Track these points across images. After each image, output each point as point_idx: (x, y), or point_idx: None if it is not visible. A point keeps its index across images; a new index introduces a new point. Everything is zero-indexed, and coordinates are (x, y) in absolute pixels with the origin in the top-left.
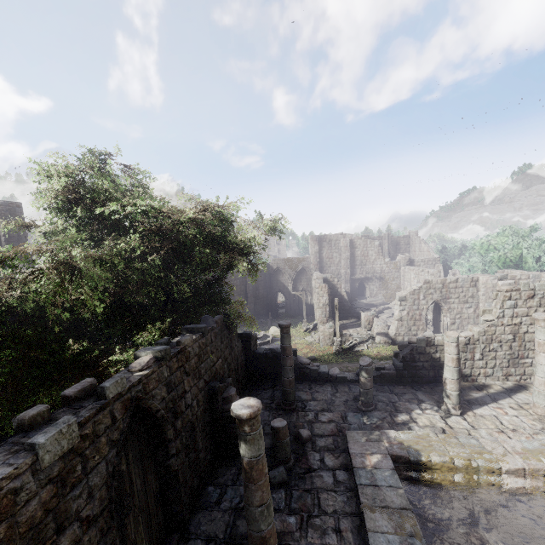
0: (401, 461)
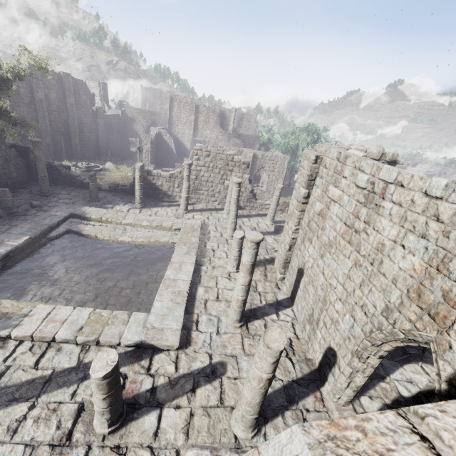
0: (77, 217)
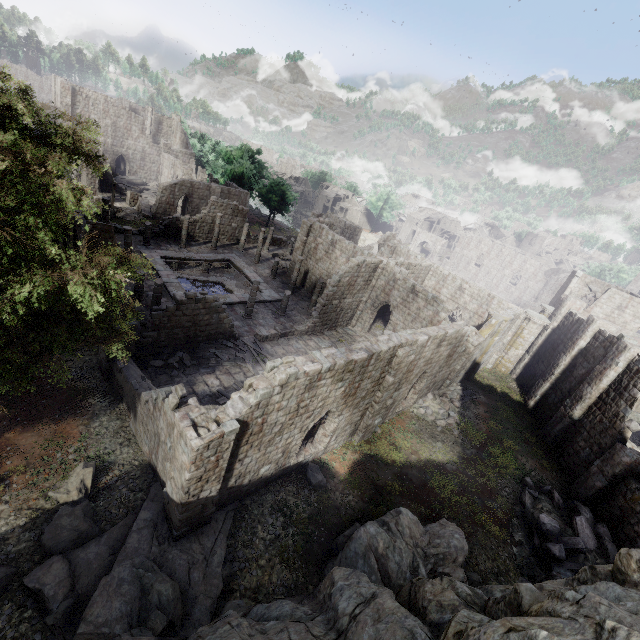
0: (163, 258)
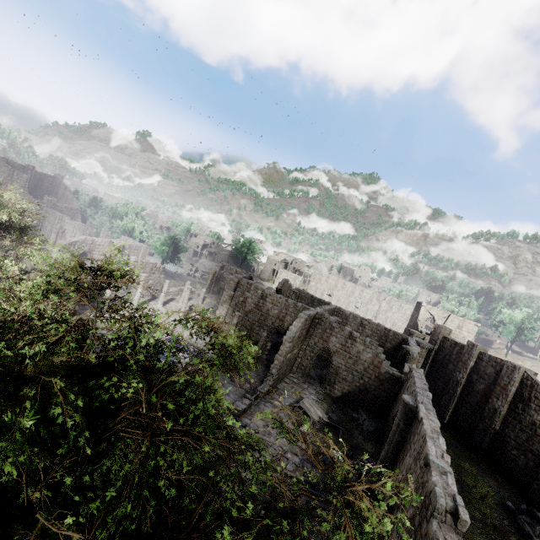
0: None
